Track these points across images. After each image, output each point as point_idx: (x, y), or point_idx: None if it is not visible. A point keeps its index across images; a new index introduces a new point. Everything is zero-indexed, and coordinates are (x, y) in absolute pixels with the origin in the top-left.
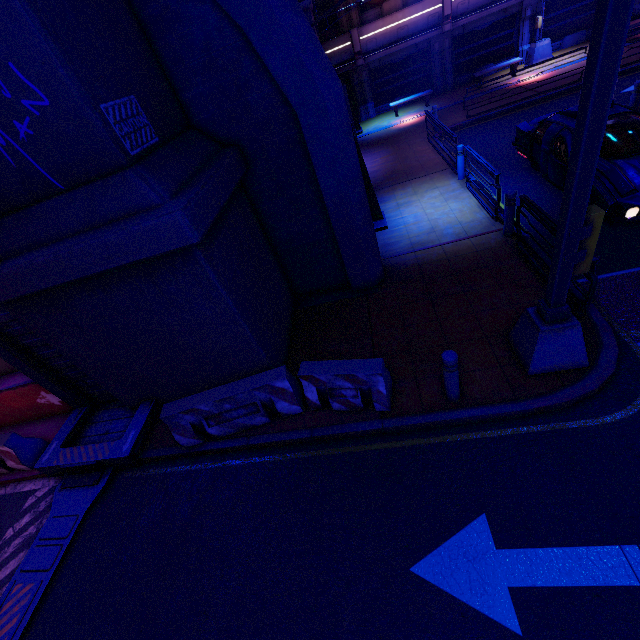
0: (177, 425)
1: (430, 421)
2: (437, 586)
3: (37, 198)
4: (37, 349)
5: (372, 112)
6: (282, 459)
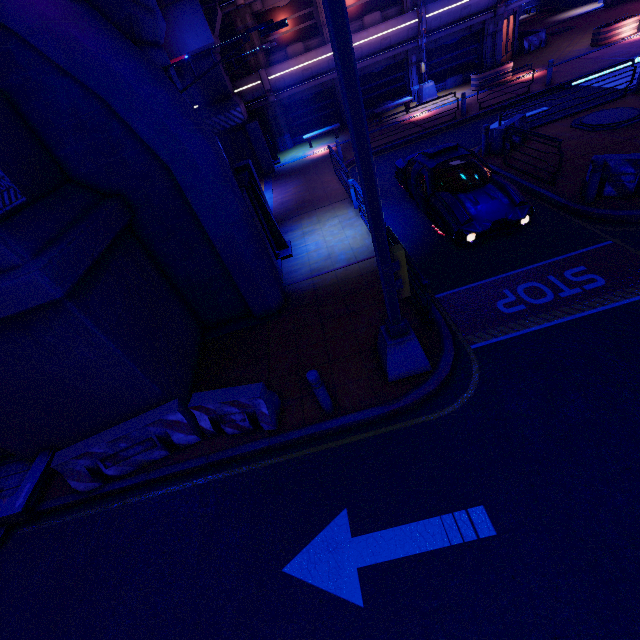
0: (72, 471)
1: (309, 433)
2: (303, 580)
3: None
4: None
5: (289, 143)
6: (180, 489)
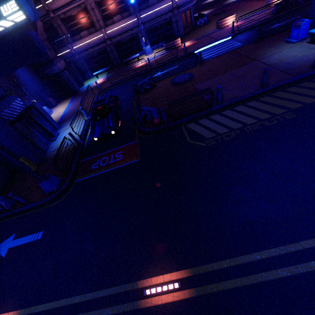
0: None
1: (18, 211)
2: None
3: None
4: None
5: (91, 75)
6: None
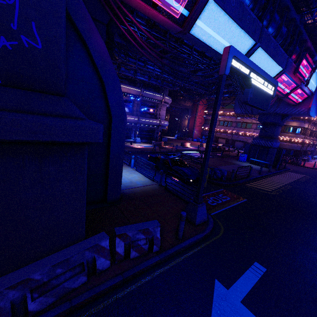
0: None
1: (177, 249)
2: None
3: None
4: None
5: None
6: (104, 306)
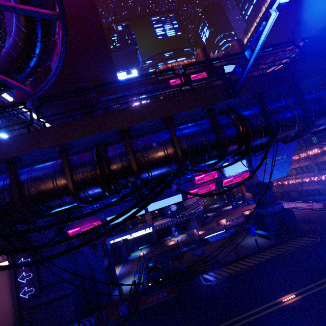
0: None
1: None
2: None
3: (50, 286)
4: (25, 323)
5: (136, 249)
6: None
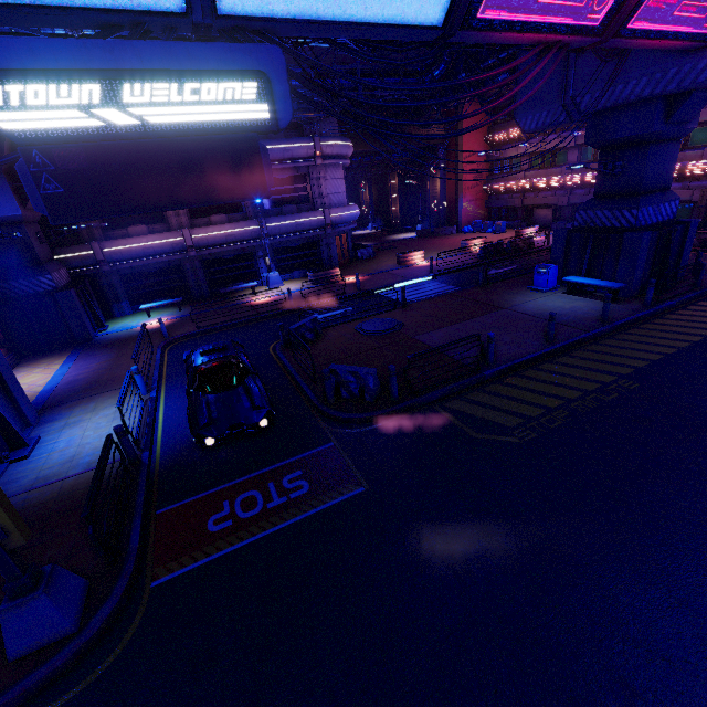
0: None
1: None
2: None
3: None
4: None
5: (128, 310)
6: None
